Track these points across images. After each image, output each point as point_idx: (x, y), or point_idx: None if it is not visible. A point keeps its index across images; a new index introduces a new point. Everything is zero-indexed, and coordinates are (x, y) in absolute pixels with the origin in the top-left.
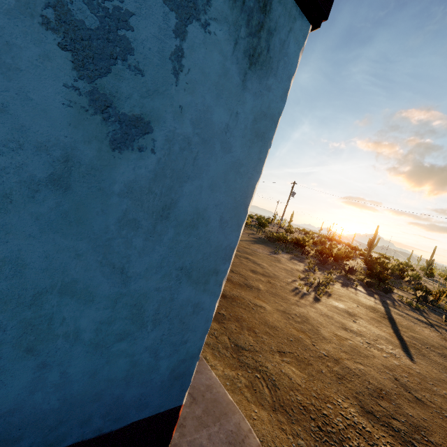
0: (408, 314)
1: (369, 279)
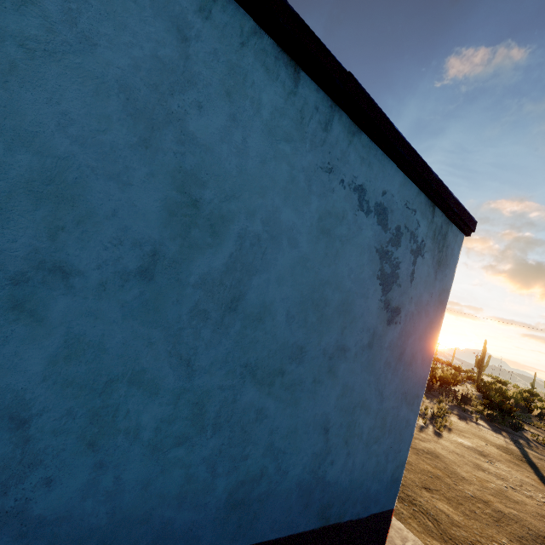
0: None
1: (490, 410)
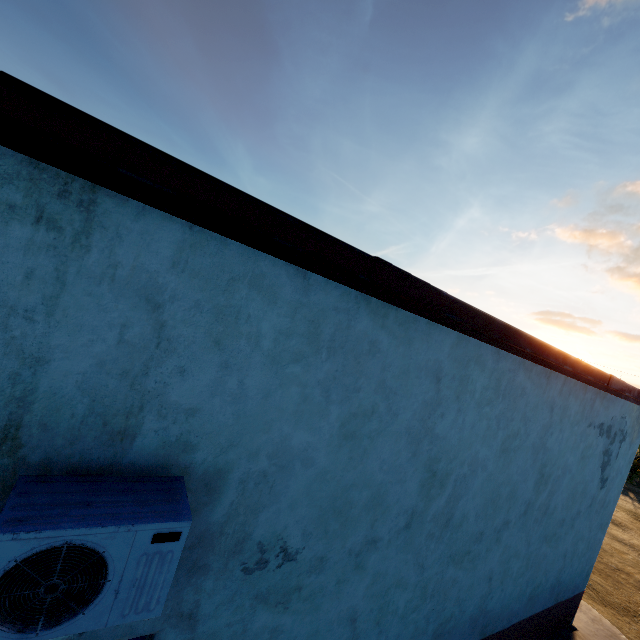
0: None
1: None
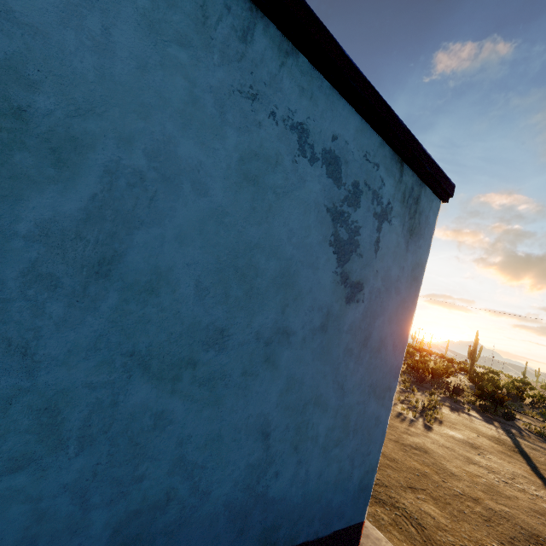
0: (542, 447)
1: (482, 401)
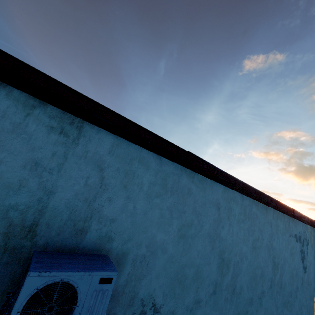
0: None
1: None
